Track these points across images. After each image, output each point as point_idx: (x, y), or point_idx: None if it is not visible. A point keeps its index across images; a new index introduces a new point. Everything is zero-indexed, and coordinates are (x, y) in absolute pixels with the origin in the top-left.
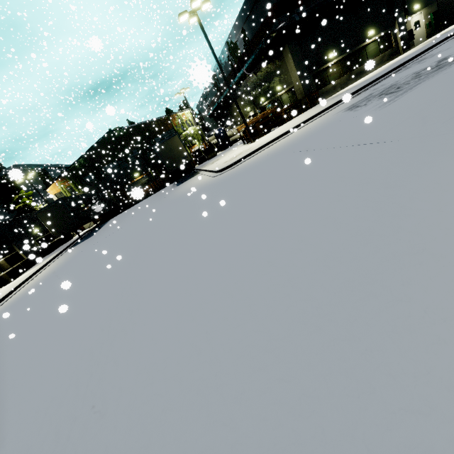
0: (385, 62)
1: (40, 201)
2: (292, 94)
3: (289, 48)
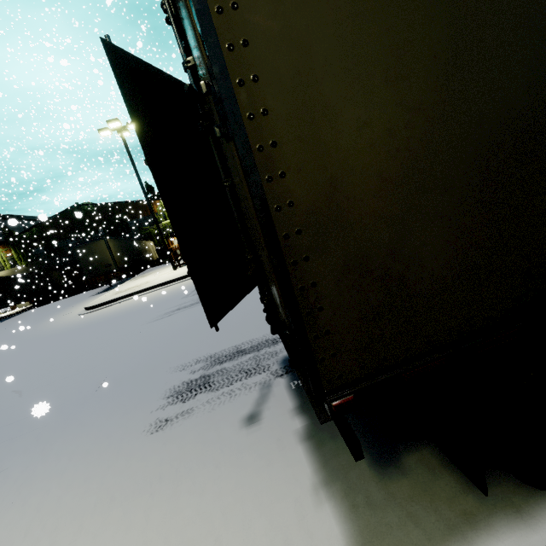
0: None
1: None
2: None
3: None
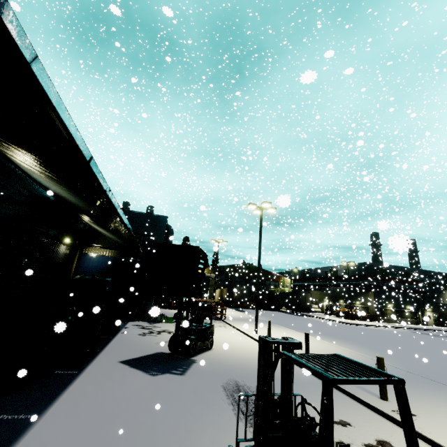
0: (413, 323)
1: None
2: (365, 310)
3: (373, 292)
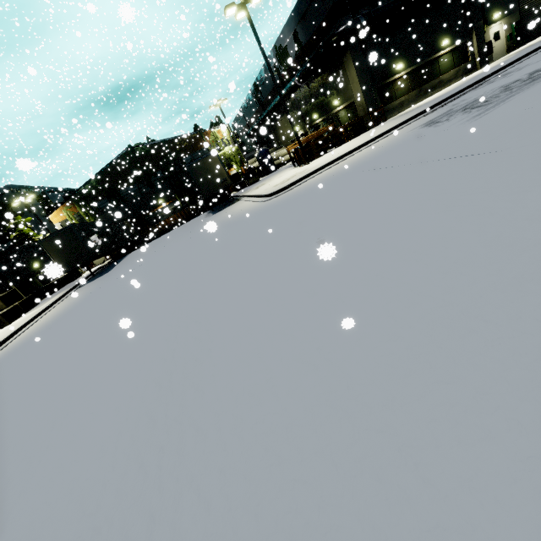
0: (460, 77)
1: (38, 231)
2: (352, 110)
3: (351, 55)
